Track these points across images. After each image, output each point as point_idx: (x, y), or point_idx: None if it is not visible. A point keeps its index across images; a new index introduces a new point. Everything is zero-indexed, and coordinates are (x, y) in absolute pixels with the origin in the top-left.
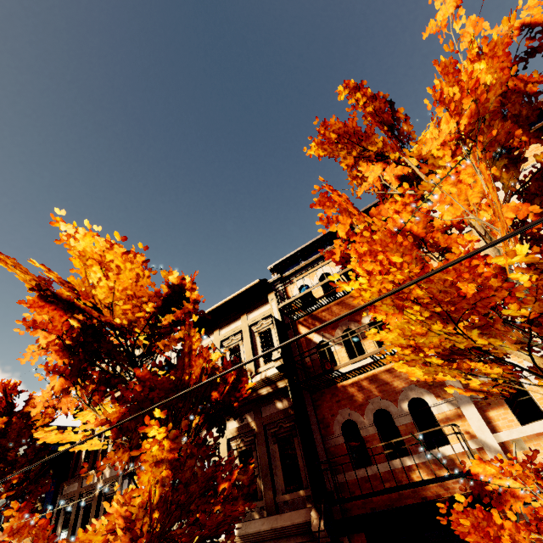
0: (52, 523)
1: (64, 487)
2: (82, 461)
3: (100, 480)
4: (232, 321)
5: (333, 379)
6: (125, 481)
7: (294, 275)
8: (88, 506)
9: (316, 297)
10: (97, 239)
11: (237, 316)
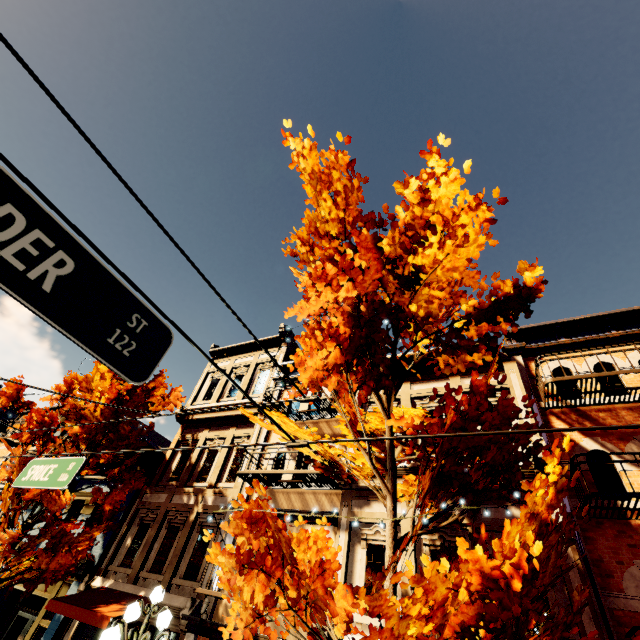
0: (122, 528)
1: (147, 493)
2: (172, 473)
3: (199, 504)
4: (434, 378)
5: (622, 510)
6: None
7: (546, 351)
8: (174, 528)
9: (587, 389)
10: (465, 191)
11: (443, 375)
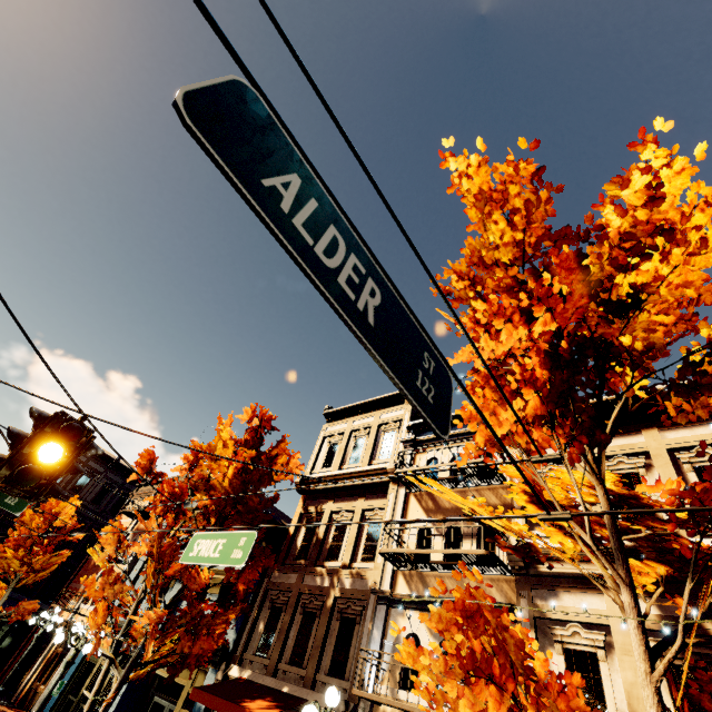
0: (253, 611)
1: (274, 572)
2: (298, 549)
3: (335, 587)
4: (619, 432)
5: None
6: (379, 606)
7: None
8: (310, 614)
9: None
10: (698, 182)
11: (631, 428)
